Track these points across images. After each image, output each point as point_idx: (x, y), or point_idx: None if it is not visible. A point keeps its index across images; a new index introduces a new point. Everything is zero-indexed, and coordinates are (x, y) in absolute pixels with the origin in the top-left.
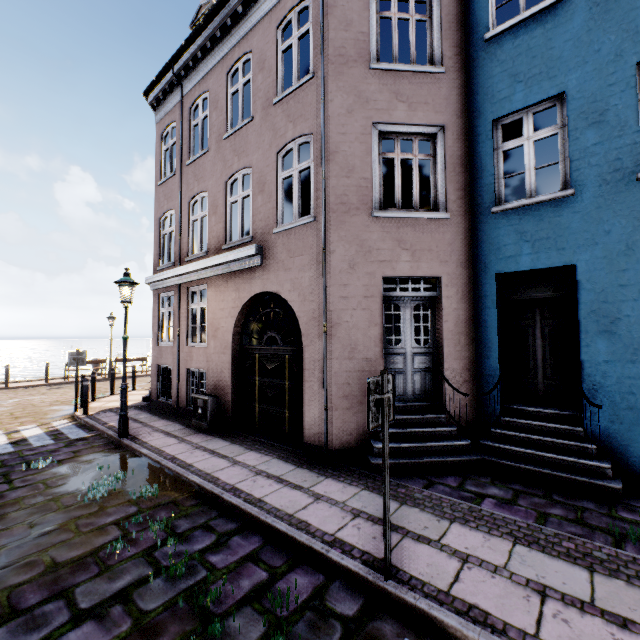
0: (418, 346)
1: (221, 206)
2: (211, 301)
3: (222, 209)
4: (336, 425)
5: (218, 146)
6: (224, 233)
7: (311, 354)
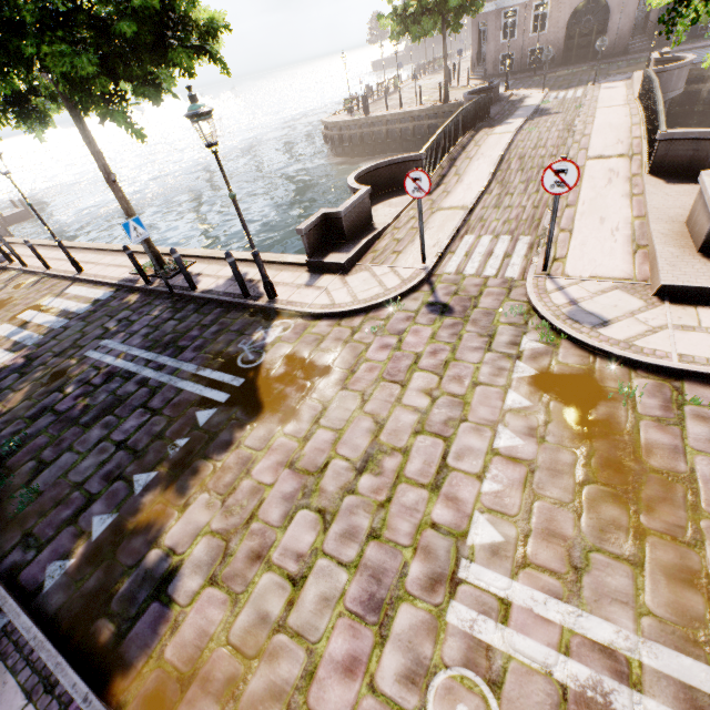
0: (642, 10)
1: None
2: (553, 8)
3: None
4: (617, 45)
5: None
6: None
7: (612, 21)
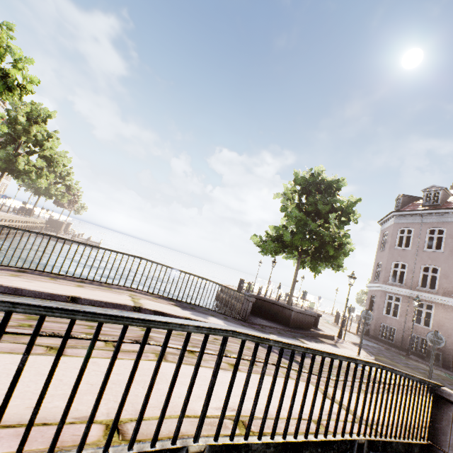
0: None
1: (451, 278)
2: (437, 312)
3: (452, 279)
4: None
5: (451, 253)
6: (452, 289)
7: None
